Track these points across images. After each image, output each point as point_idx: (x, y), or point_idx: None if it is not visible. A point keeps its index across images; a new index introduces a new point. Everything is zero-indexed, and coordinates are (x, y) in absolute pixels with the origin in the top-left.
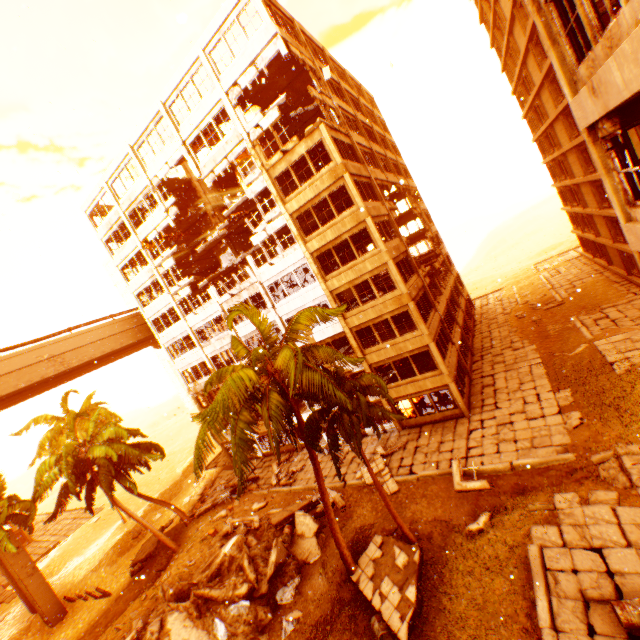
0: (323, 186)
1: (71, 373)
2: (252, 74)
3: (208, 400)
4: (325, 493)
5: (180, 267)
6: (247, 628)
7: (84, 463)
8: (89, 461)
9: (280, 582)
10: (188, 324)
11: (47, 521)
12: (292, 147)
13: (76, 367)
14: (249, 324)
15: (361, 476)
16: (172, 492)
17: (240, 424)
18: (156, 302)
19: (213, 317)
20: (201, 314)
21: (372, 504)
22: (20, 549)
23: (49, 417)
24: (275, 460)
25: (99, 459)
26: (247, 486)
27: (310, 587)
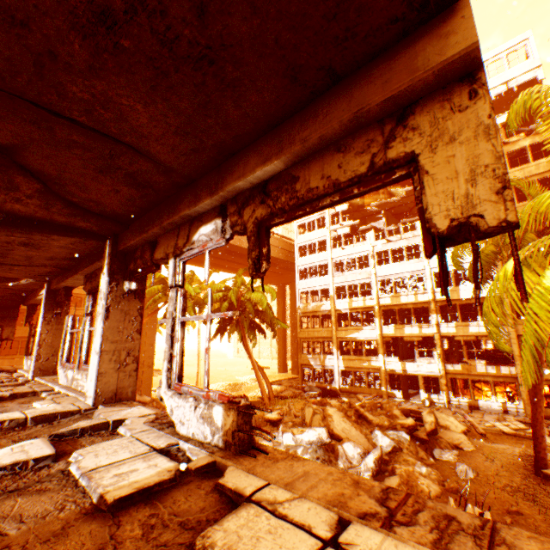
0: (536, 171)
1: (228, 256)
2: (500, 90)
3: (311, 322)
4: (541, 366)
5: (335, 220)
6: (410, 454)
7: (232, 303)
8: (239, 302)
9: (435, 443)
10: (331, 255)
11: (203, 321)
12: (515, 140)
13: (240, 250)
14: (392, 267)
15: (492, 426)
16: (234, 387)
17: (526, 239)
18: (312, 233)
19: (358, 255)
20: (349, 250)
21: (525, 445)
22: (154, 343)
23: (198, 278)
24: (355, 395)
25: (247, 303)
26: (333, 397)
27: (476, 462)
